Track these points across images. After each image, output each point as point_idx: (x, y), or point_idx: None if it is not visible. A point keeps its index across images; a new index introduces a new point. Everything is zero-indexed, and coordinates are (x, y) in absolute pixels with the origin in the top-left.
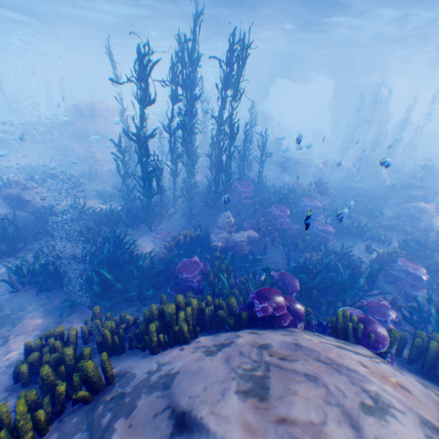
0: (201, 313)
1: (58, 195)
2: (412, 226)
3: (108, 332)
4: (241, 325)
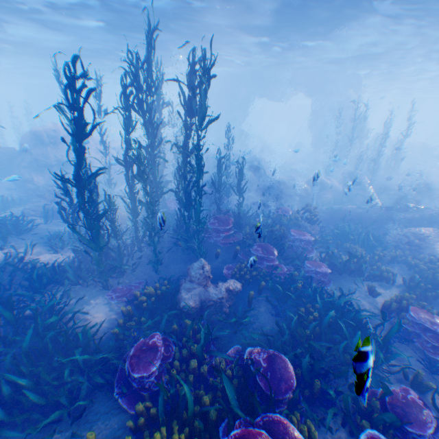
0: None
1: None
2: (414, 255)
3: None
4: None
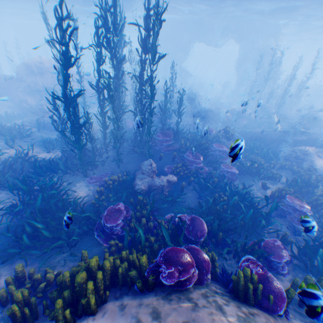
0: (116, 270)
1: (6, 145)
2: (298, 165)
3: (16, 307)
4: (150, 289)
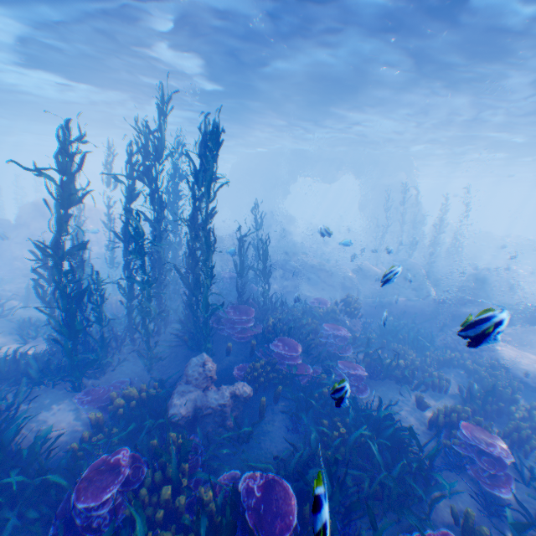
0: None
1: None
2: (474, 359)
3: None
4: None
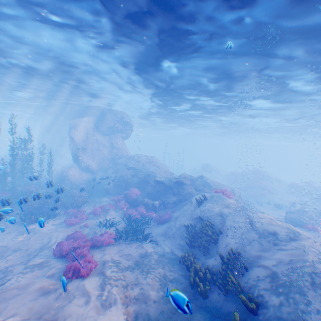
0: None
1: None
2: None
3: None
4: None
